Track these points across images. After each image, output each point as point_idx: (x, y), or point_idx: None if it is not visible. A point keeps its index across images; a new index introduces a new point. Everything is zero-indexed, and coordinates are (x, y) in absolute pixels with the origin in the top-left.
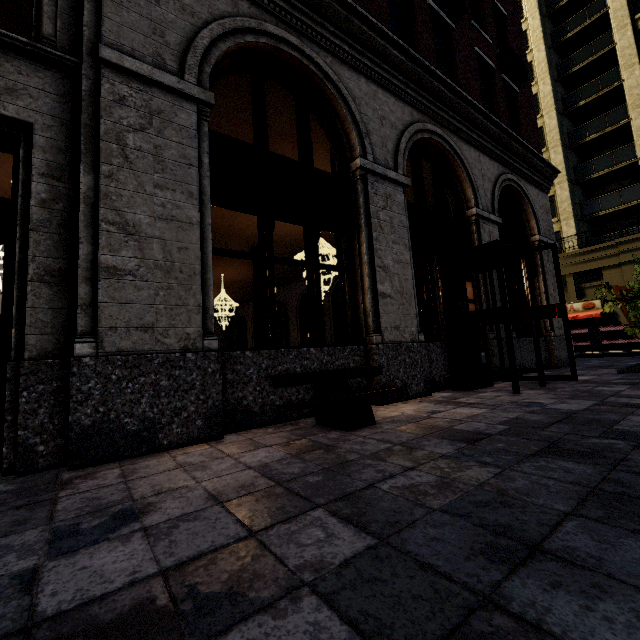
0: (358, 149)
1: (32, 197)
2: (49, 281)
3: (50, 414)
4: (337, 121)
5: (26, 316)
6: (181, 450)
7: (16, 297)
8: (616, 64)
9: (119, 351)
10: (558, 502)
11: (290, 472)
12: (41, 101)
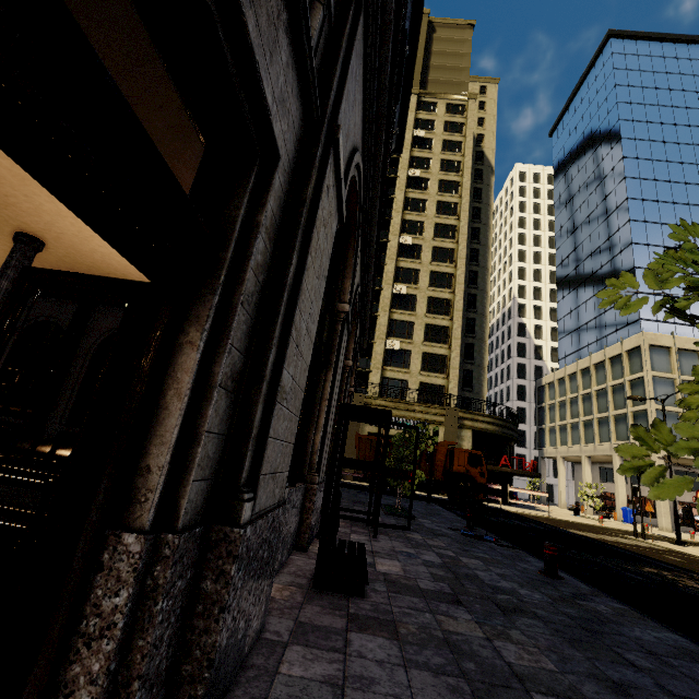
0: (349, 296)
1: (254, 255)
2: (228, 388)
3: (170, 638)
4: (343, 262)
5: (201, 446)
6: (263, 657)
7: (186, 404)
8: (380, 275)
9: (259, 511)
10: (573, 651)
11: (443, 663)
12: (289, 134)
